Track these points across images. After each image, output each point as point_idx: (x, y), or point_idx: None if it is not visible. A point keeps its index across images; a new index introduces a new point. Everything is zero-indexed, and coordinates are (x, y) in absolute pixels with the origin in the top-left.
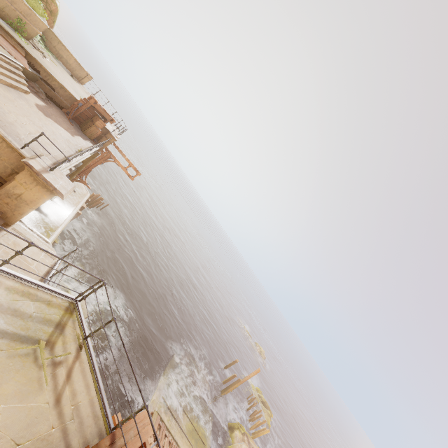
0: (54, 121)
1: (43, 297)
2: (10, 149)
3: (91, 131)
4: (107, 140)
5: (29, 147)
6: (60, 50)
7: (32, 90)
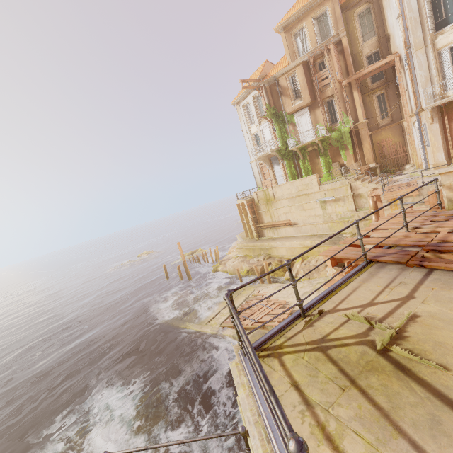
0: None
1: (293, 401)
2: None
3: None
4: None
5: None
6: None
7: None
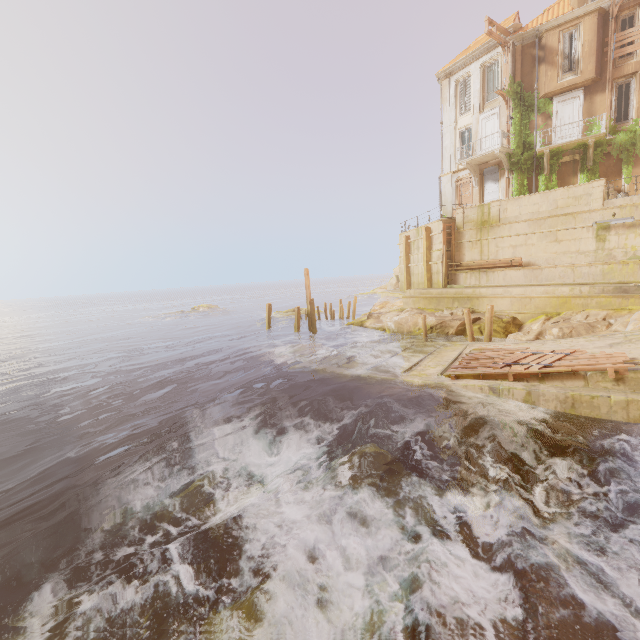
0: None
1: None
2: None
3: None
4: None
5: None
6: None
7: None
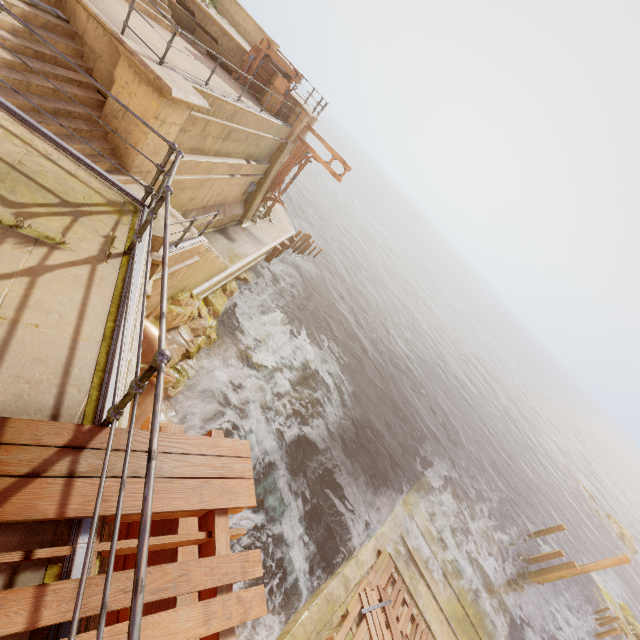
0: (210, 70)
1: (64, 164)
2: (108, 37)
3: (270, 100)
4: (291, 105)
5: (128, 27)
6: (235, 14)
7: (187, 40)
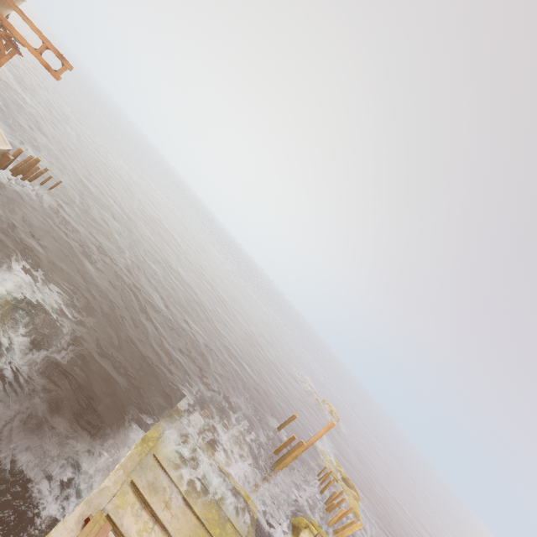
0: None
1: None
2: None
3: None
4: None
5: None
6: None
7: None
